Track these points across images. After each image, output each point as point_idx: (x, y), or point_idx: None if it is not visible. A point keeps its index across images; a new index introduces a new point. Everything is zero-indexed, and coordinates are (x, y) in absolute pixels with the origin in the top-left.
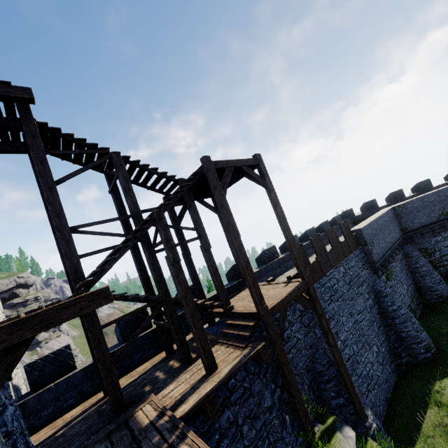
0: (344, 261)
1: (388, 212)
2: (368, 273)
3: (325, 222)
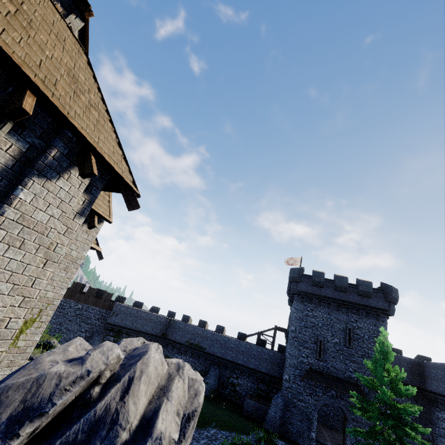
0: (87, 305)
1: (160, 316)
2: (100, 325)
3: (140, 302)
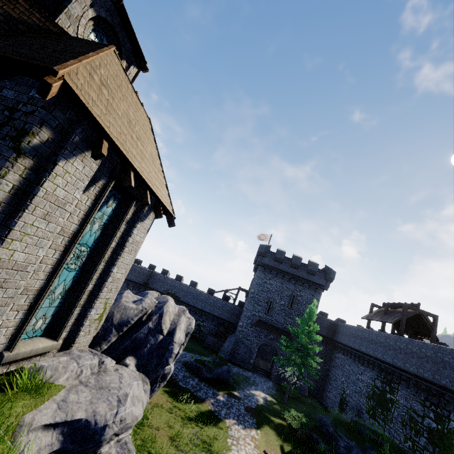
0: None
1: (144, 268)
2: None
3: None
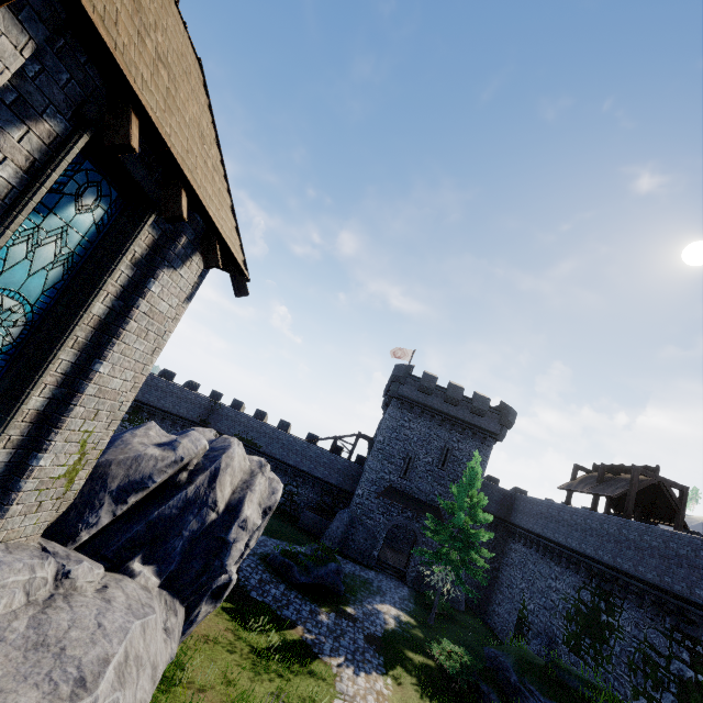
0: None
1: (201, 397)
2: None
3: (171, 372)
